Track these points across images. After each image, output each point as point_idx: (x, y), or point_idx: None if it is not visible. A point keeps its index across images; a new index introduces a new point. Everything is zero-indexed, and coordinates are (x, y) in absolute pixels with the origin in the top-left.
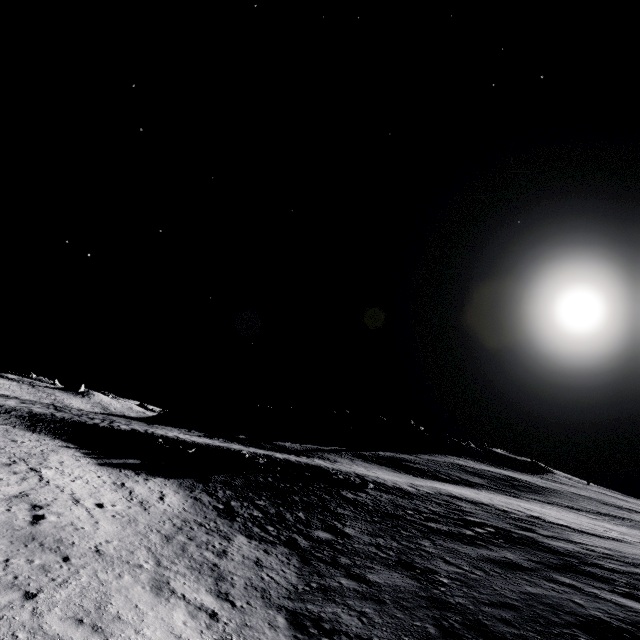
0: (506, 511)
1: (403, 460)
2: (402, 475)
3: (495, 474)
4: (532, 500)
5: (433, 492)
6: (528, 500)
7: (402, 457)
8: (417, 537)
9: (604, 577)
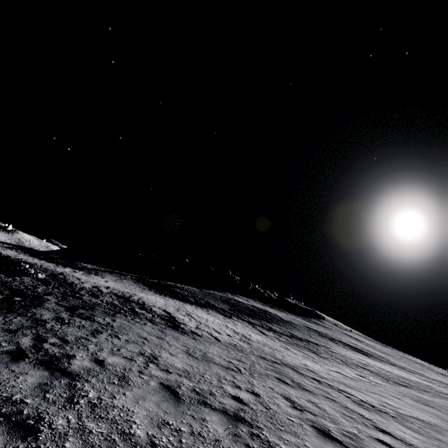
0: (147, 309)
1: (177, 287)
2: (141, 290)
3: (252, 307)
4: (239, 320)
5: (108, 292)
6: (233, 319)
7: (182, 287)
8: None
9: None
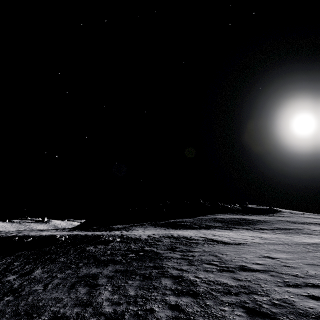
0: (193, 239)
1: (179, 222)
2: (165, 230)
3: (234, 219)
4: (238, 229)
5: (159, 236)
6: (234, 230)
7: (181, 220)
8: (74, 268)
9: (139, 274)
